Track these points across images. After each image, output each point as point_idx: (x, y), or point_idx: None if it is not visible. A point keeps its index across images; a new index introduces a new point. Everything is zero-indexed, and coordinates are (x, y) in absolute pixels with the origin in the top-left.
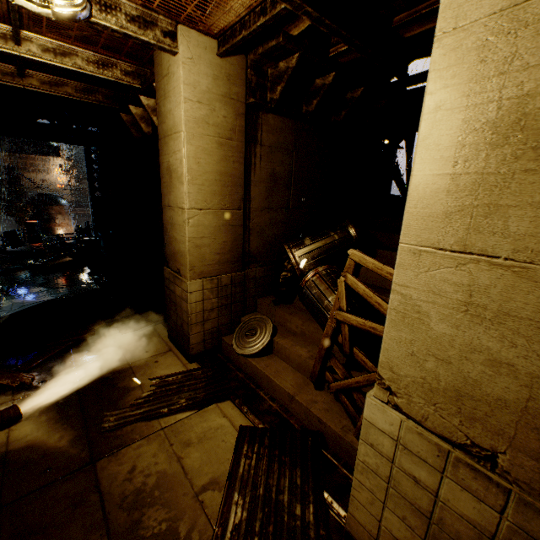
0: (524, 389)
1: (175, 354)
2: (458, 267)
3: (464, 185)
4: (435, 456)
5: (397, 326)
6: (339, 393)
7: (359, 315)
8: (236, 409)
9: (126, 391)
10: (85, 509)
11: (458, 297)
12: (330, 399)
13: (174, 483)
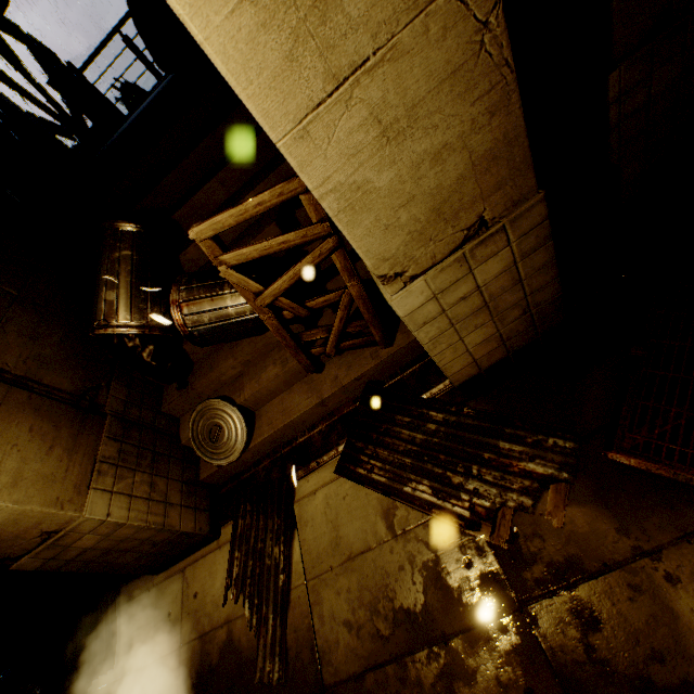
0: (464, 152)
1: (195, 561)
2: (348, 106)
3: (271, 0)
4: (460, 268)
5: (356, 222)
6: (339, 347)
7: (271, 280)
8: (311, 476)
9: (230, 646)
10: (380, 692)
11: (373, 135)
12: (338, 361)
13: (377, 565)
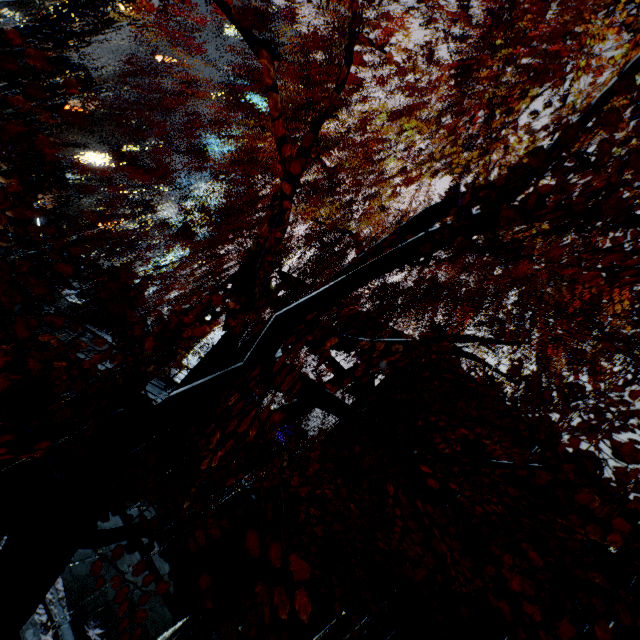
0: None
1: None
2: None
3: None
4: None
5: None
6: None
7: None
8: None
9: None
10: None
11: None
12: None
13: None
